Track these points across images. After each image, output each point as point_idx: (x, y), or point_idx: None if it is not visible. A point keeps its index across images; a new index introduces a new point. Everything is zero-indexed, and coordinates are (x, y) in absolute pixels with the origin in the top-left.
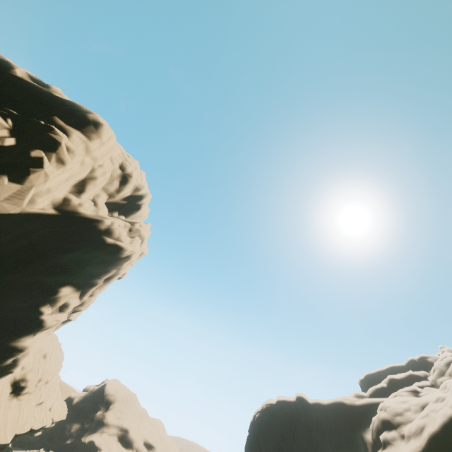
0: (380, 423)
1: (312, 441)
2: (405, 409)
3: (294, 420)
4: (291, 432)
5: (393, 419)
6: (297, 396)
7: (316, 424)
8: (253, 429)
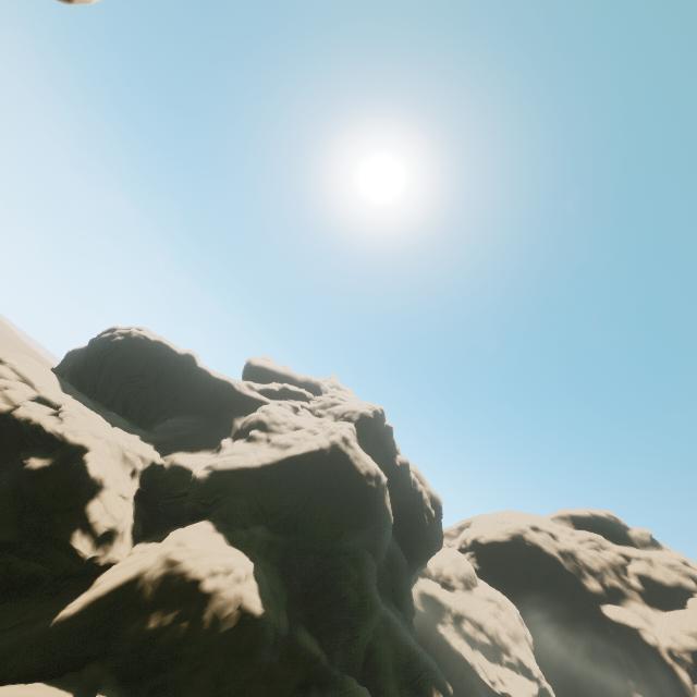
0: (257, 421)
1: (175, 393)
2: (283, 423)
3: (167, 368)
4: (156, 376)
5: (270, 425)
6: (189, 353)
7: (190, 384)
8: (104, 347)
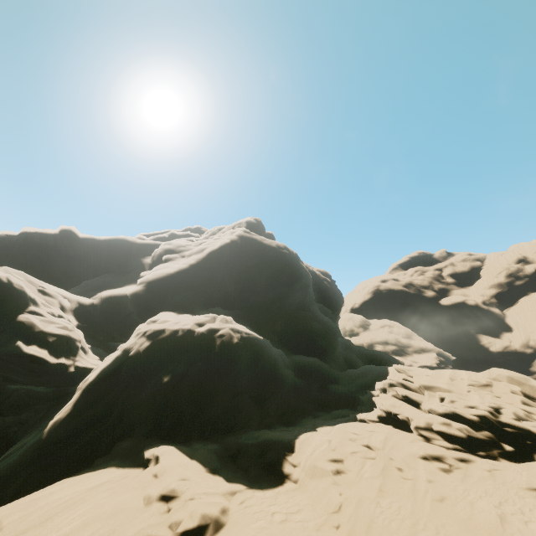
0: (164, 251)
1: (70, 271)
2: (188, 245)
3: (49, 252)
4: (41, 262)
5: (177, 249)
6: (63, 229)
7: (82, 257)
8: None
